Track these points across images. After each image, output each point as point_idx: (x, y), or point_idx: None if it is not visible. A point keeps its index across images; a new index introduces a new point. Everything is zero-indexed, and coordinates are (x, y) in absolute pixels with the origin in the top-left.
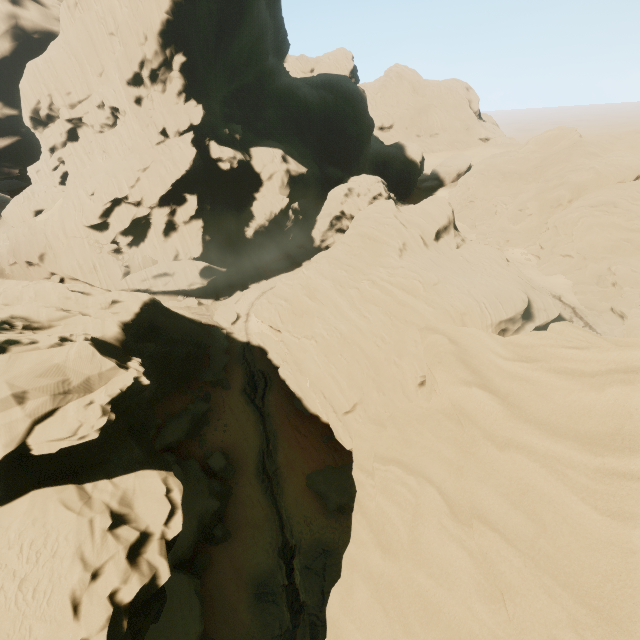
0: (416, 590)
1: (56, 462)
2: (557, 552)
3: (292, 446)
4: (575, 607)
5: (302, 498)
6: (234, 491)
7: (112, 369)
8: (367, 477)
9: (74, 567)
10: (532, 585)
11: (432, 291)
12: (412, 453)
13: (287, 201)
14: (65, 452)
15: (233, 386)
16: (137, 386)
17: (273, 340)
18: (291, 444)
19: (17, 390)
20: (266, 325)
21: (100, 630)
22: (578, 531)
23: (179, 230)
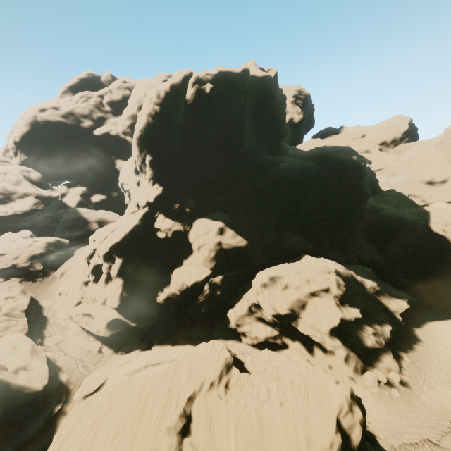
0: None
1: None
2: None
3: None
4: None
5: None
6: None
7: None
8: None
9: None
10: None
11: None
12: None
13: (206, 274)
14: None
15: None
16: None
17: None
18: None
19: None
20: None
21: None
22: None
23: (113, 281)
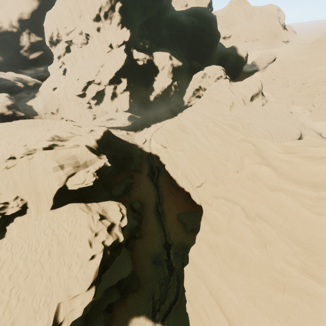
0: (228, 245)
1: (76, 194)
2: (292, 229)
3: (170, 201)
4: (296, 247)
5: (174, 224)
6: (144, 218)
7: (95, 158)
8: (208, 206)
9: (88, 231)
10: (279, 240)
11: (246, 128)
12: (230, 194)
13: (171, 81)
14: (79, 190)
15: (143, 172)
16: (105, 166)
17: (162, 152)
18: (170, 200)
19: (60, 164)
20: (159, 144)
21: (100, 252)
22: (302, 221)
23: (118, 97)
